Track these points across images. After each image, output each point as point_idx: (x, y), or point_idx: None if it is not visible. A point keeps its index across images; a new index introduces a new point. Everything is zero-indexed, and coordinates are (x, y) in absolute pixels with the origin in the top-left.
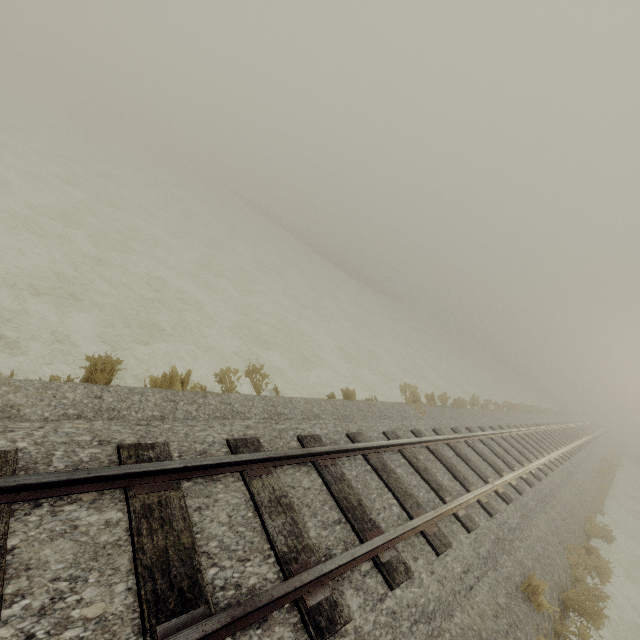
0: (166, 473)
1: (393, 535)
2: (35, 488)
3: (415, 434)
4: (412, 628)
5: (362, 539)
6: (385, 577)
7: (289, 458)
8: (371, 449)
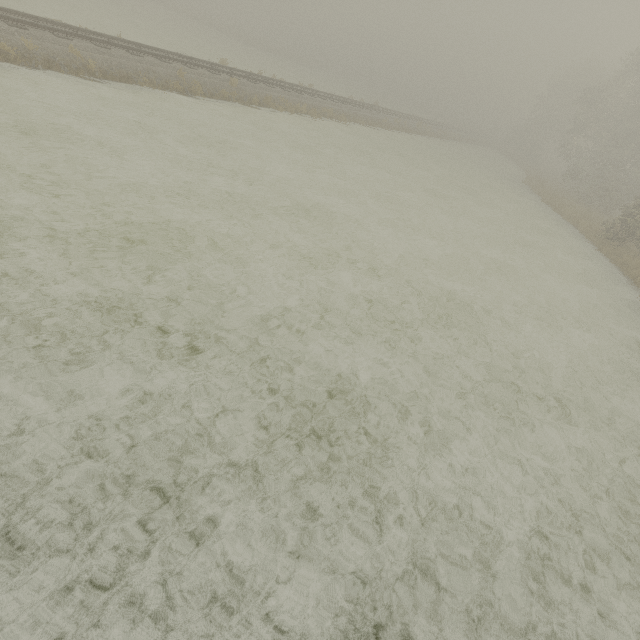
0: (86, 33)
1: (165, 55)
2: (55, 25)
3: (209, 65)
4: (168, 67)
5: (155, 57)
6: (160, 60)
7: (129, 44)
8: (173, 55)
